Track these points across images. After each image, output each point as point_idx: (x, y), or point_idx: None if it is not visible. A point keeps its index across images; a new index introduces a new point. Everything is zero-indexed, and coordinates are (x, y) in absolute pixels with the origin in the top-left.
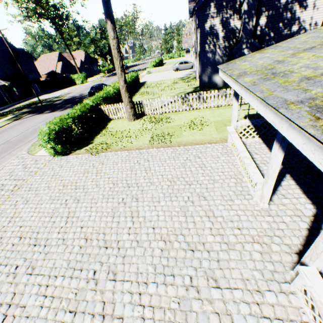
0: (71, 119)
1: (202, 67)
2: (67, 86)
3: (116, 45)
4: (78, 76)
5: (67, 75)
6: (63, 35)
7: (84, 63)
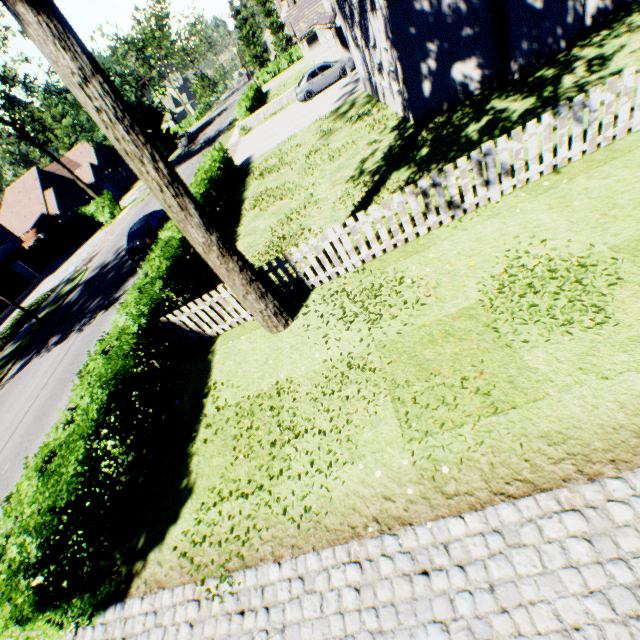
0: (81, 449)
1: (407, 55)
2: (86, 236)
3: (108, 104)
4: (98, 205)
5: (78, 211)
6: (22, 126)
7: (100, 167)
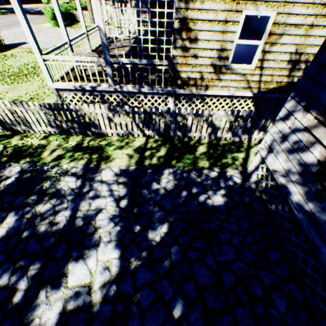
0: None
1: None
2: (32, 3)
3: None
4: None
5: None
6: None
7: None
